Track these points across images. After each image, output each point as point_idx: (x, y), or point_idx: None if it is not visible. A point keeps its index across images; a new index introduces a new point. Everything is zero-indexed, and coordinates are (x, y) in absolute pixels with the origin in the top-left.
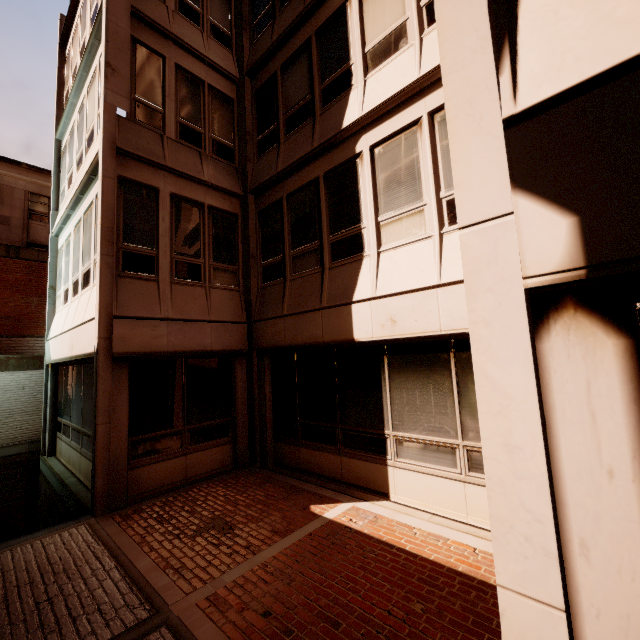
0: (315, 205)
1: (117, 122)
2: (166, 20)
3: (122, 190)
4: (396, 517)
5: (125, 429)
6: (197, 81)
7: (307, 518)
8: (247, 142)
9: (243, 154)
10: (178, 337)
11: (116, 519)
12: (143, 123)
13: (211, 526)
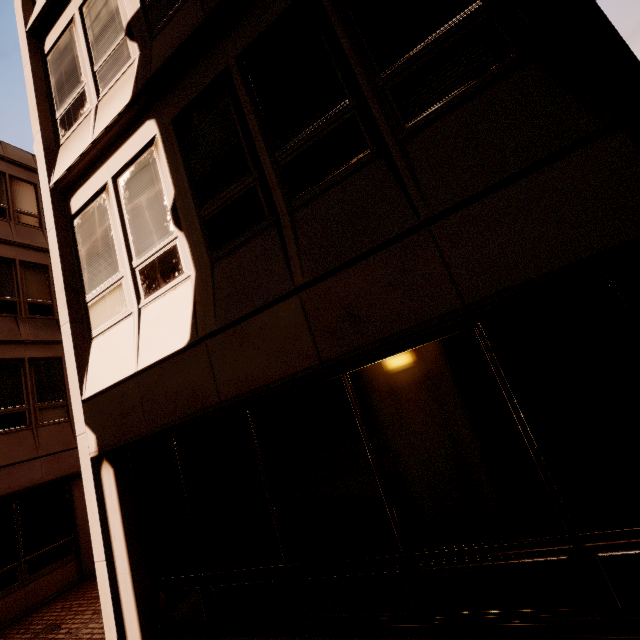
0: None
1: None
2: None
3: None
4: None
5: None
6: (8, 261)
7: None
8: None
9: None
10: (5, 482)
11: None
12: None
13: (41, 633)
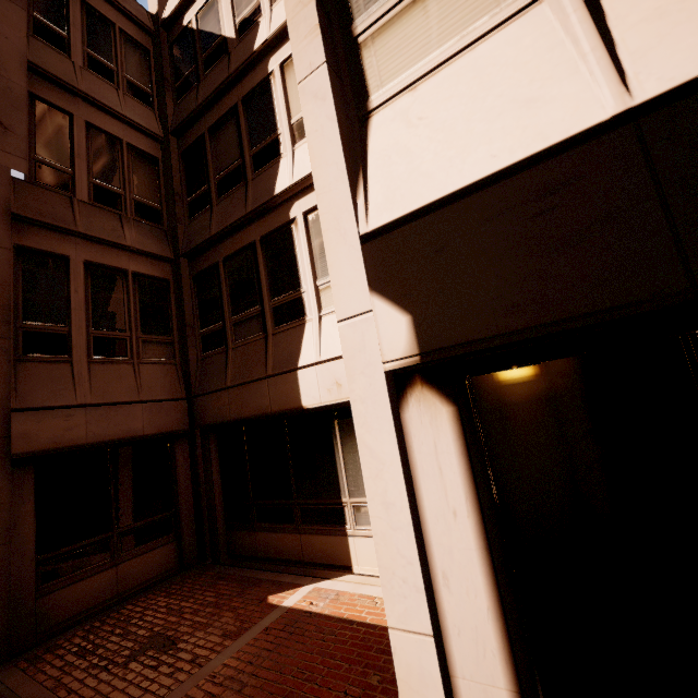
0: (253, 269)
1: (12, 185)
2: (72, 76)
3: (20, 261)
4: (358, 590)
5: (31, 547)
6: (113, 140)
7: (264, 611)
8: (176, 203)
9: (172, 216)
10: (100, 425)
11: (20, 666)
12: (47, 185)
13: (149, 646)
